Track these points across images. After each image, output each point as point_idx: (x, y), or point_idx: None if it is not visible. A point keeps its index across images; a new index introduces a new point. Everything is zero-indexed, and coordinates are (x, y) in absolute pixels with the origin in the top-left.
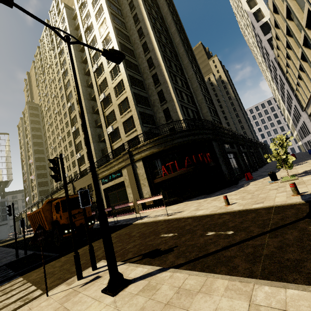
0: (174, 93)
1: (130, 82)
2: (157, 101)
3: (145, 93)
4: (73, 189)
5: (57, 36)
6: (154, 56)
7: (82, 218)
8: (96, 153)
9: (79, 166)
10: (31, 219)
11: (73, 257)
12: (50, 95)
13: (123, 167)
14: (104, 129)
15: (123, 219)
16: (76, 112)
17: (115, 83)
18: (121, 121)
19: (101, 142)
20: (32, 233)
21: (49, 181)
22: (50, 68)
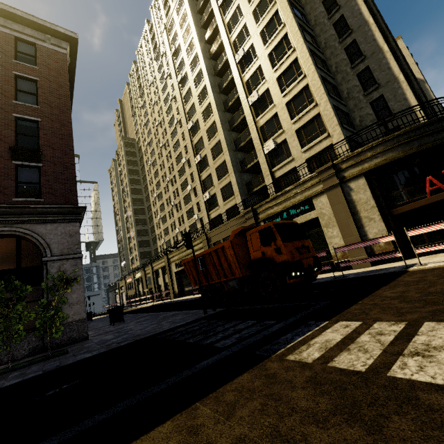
0: (398, 67)
1: (313, 60)
2: (356, 89)
3: (332, 79)
4: (206, 242)
5: (168, 32)
6: (350, 12)
7: (308, 256)
8: (240, 188)
9: (207, 211)
10: (193, 266)
11: (419, 297)
12: (152, 123)
13: (316, 195)
14: (257, 147)
15: (339, 275)
16: (202, 132)
17: (281, 69)
18: (292, 129)
19: (244, 172)
20: (137, 305)
21: (151, 241)
22: (152, 86)
